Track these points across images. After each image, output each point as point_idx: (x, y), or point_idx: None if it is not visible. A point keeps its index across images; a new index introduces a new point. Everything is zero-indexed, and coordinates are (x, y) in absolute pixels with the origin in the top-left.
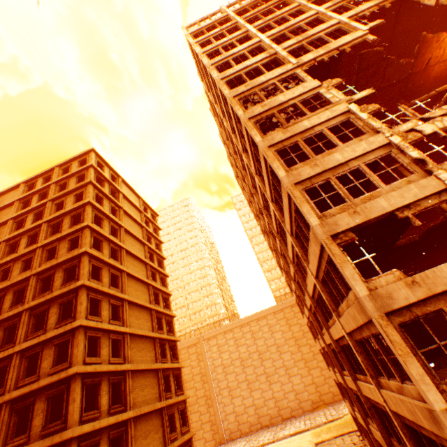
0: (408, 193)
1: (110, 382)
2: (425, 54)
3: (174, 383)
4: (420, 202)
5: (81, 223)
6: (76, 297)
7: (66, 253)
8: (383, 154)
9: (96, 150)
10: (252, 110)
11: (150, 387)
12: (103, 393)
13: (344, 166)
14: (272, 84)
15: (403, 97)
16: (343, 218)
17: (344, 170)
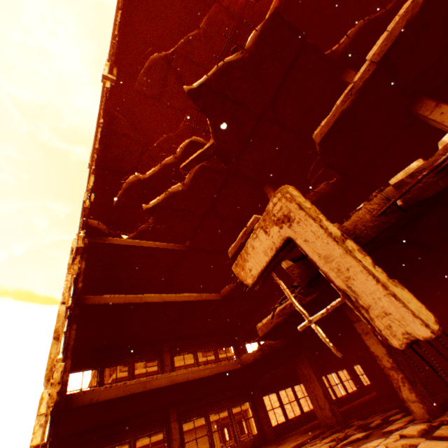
0: None
1: None
2: None
3: (238, 429)
4: None
5: None
6: None
7: None
8: None
9: None
10: None
11: (201, 443)
12: None
13: None
14: None
15: None
16: None
17: None
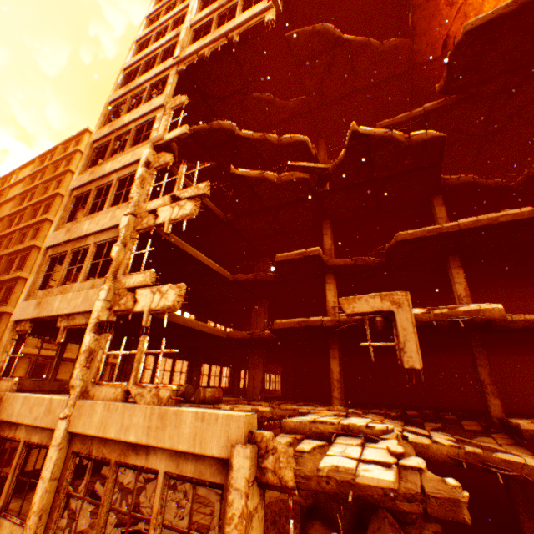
0: (76, 301)
1: (32, 362)
2: (433, 30)
3: None
4: (78, 316)
5: (47, 214)
6: (16, 285)
7: (28, 241)
8: (114, 237)
9: (91, 130)
10: (102, 130)
11: None
12: (19, 368)
13: (84, 241)
14: (145, 90)
15: (416, 102)
16: (32, 305)
17: (81, 245)
